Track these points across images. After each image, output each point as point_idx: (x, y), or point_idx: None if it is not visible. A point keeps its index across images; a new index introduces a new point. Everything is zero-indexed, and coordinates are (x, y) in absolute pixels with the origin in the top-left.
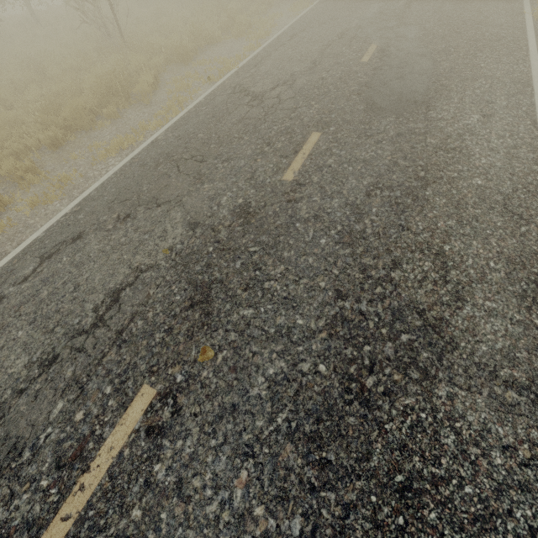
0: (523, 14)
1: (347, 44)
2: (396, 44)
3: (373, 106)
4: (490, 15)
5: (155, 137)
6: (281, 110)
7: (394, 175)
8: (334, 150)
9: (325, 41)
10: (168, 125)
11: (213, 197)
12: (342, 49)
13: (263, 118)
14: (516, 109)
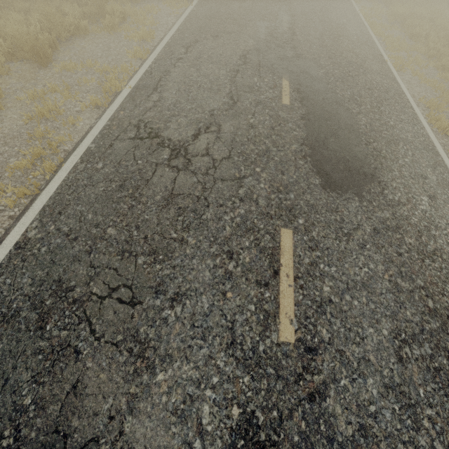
0: (386, 63)
1: (257, 74)
2: (306, 83)
3: (328, 179)
4: (365, 59)
5: (20, 232)
6: (222, 181)
7: (407, 310)
8: (322, 264)
9: (230, 64)
10: (42, 201)
11: (184, 409)
12: (254, 80)
13: (203, 197)
14: (447, 187)
